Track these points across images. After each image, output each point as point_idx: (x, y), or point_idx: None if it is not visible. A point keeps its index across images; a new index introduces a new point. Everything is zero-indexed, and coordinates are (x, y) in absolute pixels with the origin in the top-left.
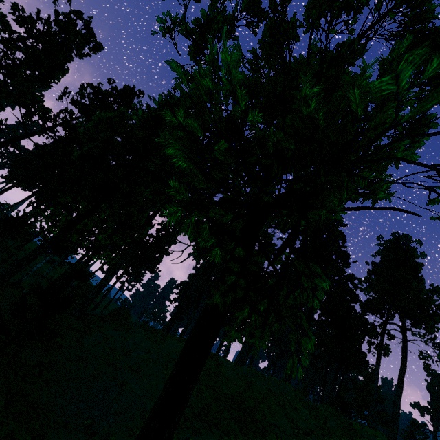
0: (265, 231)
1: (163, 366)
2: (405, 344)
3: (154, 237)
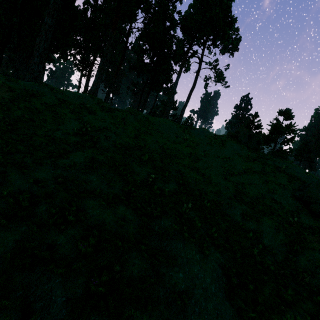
0: None
1: None
2: (199, 72)
3: None
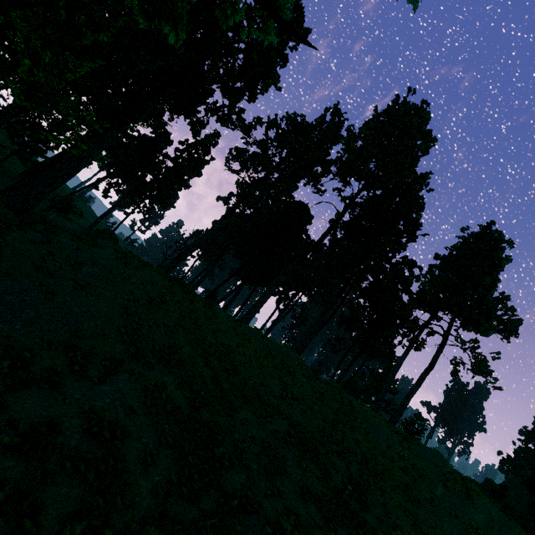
0: (320, 180)
1: (126, 292)
2: (442, 348)
3: (170, 159)
